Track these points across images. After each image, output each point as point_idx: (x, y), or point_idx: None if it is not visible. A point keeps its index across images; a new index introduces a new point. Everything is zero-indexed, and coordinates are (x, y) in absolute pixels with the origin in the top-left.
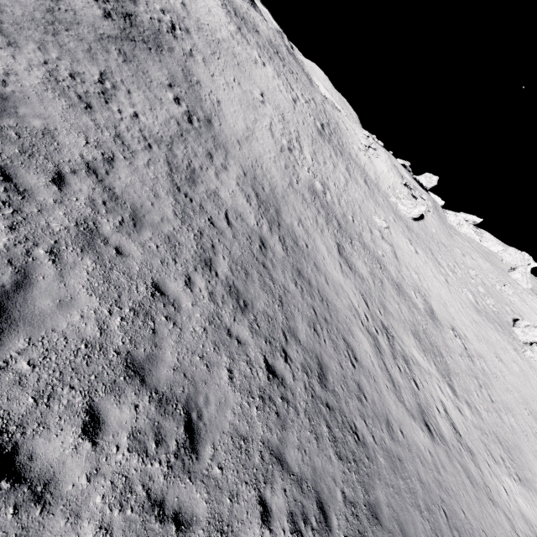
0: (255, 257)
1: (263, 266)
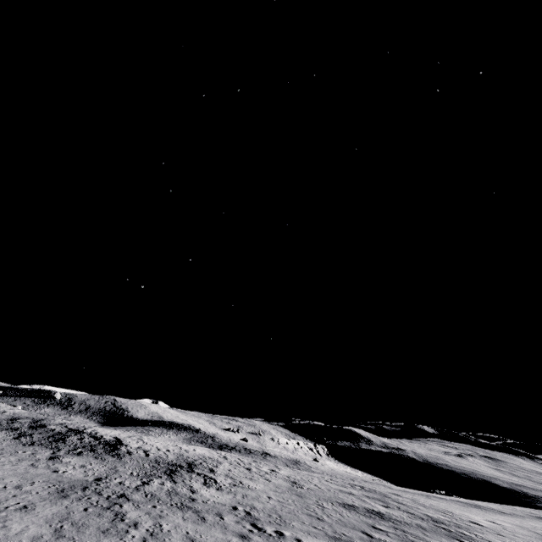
0: (74, 540)
1: (64, 536)
